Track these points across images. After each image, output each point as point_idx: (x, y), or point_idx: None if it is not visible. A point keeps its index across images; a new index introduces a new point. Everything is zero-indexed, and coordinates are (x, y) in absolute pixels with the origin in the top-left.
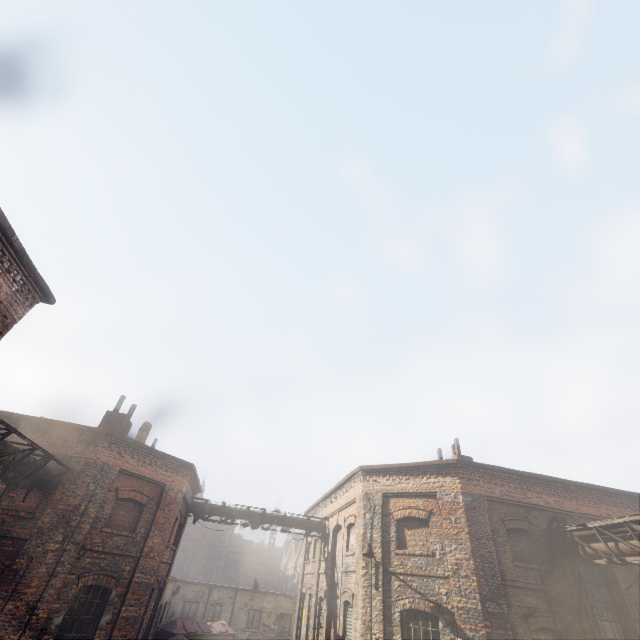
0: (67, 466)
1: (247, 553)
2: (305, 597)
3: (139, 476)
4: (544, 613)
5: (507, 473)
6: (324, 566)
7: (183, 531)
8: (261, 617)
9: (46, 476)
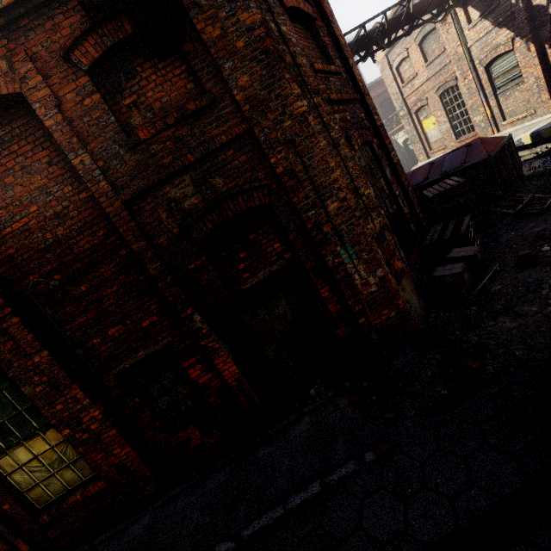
0: None
1: None
2: (420, 112)
3: None
4: None
5: None
6: (486, 25)
7: None
8: None
9: None
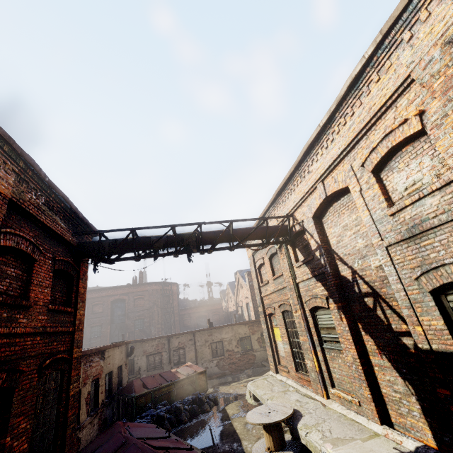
0: None
1: (194, 307)
2: (272, 317)
3: None
4: None
5: None
6: (306, 270)
7: (84, 286)
8: (223, 346)
9: None
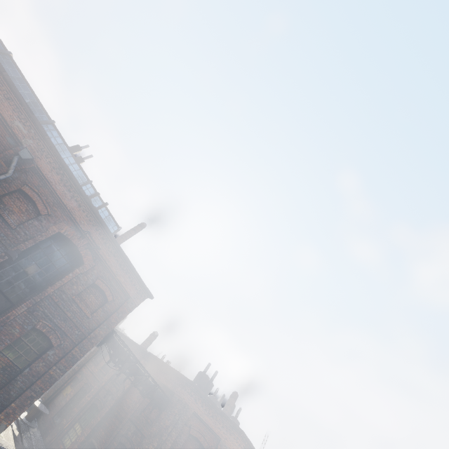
0: (168, 396)
1: None
2: None
3: (204, 422)
4: None
5: None
6: None
7: None
8: None
9: (158, 398)
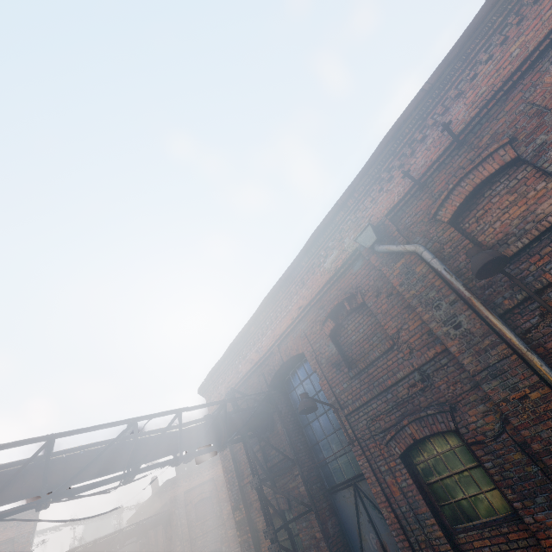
0: (159, 513)
1: None
2: None
3: (196, 486)
4: (269, 497)
5: (221, 365)
6: None
7: None
8: None
9: (154, 524)
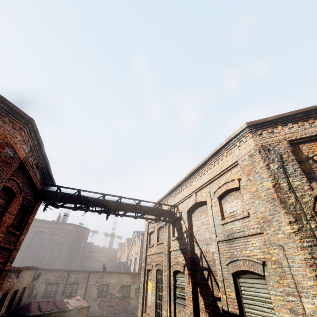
0: None
1: (96, 251)
2: (149, 272)
3: None
4: None
5: None
6: (177, 244)
7: (32, 218)
8: (108, 289)
9: None
